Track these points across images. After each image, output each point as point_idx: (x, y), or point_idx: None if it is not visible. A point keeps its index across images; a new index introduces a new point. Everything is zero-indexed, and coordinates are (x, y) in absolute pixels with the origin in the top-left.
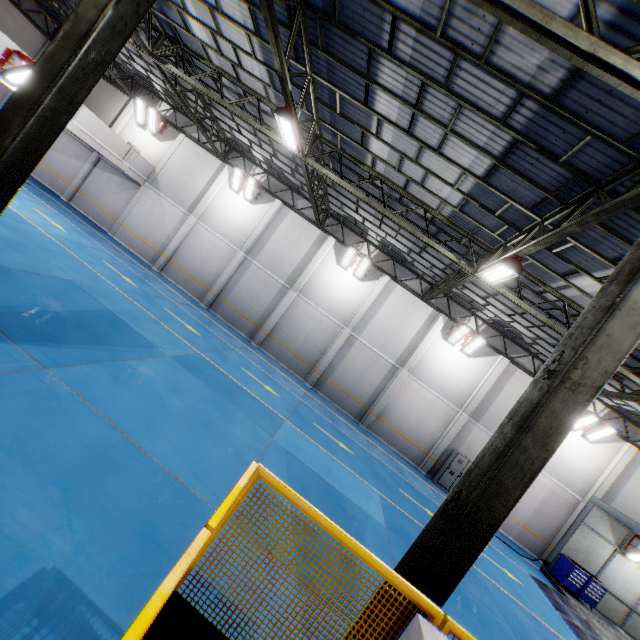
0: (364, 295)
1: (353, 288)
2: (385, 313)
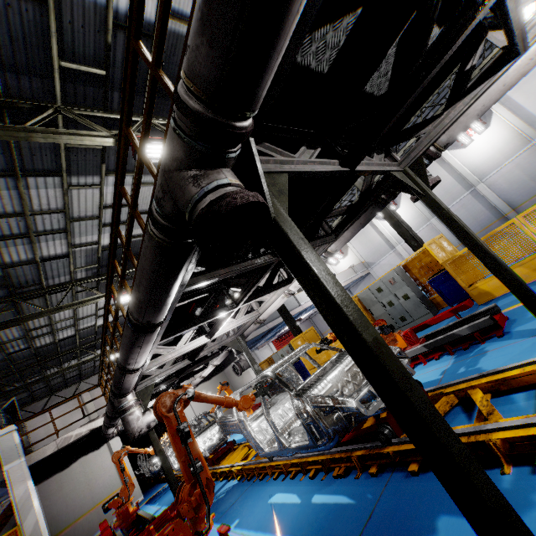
0: (503, 124)
1: (493, 134)
2: (531, 103)
